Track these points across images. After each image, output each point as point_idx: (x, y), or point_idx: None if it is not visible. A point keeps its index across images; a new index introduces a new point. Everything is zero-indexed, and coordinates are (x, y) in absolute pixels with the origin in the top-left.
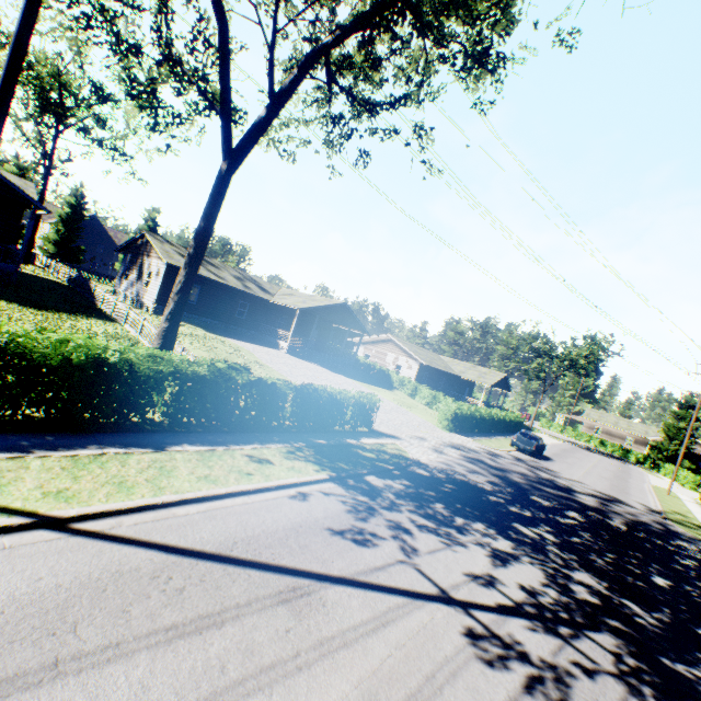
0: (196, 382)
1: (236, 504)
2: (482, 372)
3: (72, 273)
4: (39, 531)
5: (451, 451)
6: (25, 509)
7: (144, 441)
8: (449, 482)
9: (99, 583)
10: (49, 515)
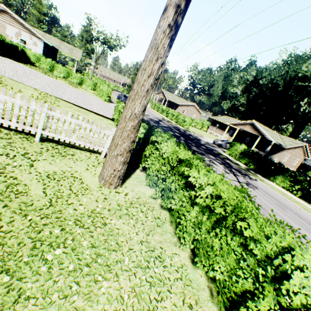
0: None
1: None
2: (70, 49)
3: None
4: None
5: None
6: None
7: None
8: None
9: None
10: None
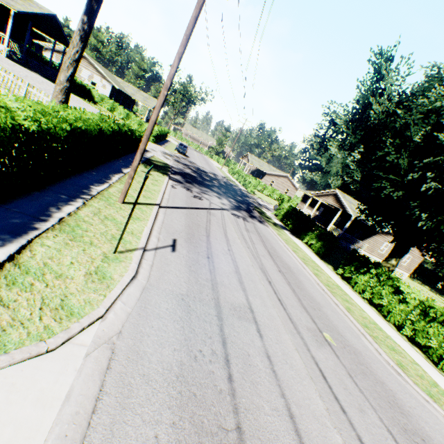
0: (114, 134)
1: (169, 193)
2: (145, 97)
3: None
4: (161, 209)
5: (169, 157)
6: (152, 203)
7: (113, 170)
8: (186, 174)
9: (188, 217)
10: (158, 204)
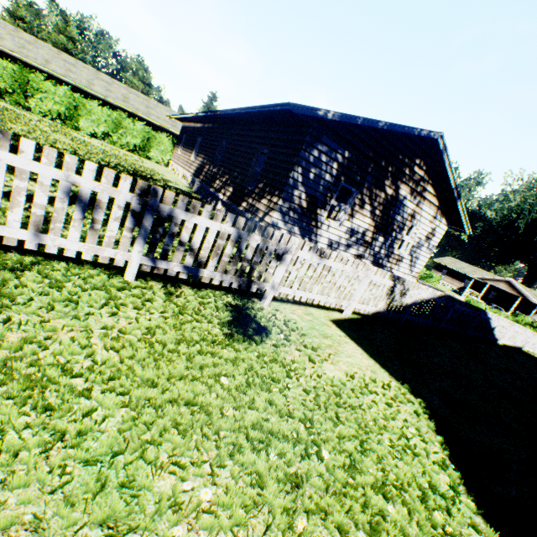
0: None
1: None
2: None
3: (422, 293)
4: None
5: None
6: None
7: None
8: None
9: None
10: None
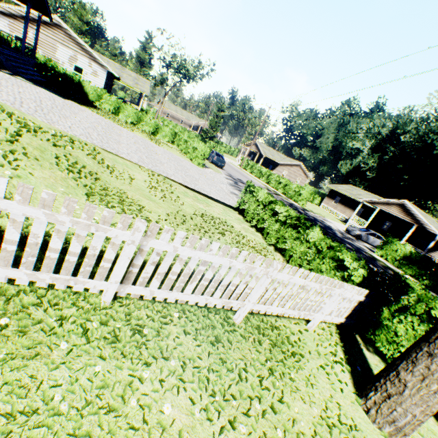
0: None
1: None
2: (134, 78)
3: None
4: None
5: None
6: None
7: None
8: None
9: None
10: None
